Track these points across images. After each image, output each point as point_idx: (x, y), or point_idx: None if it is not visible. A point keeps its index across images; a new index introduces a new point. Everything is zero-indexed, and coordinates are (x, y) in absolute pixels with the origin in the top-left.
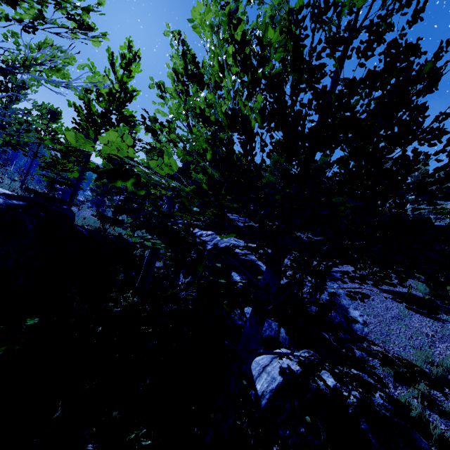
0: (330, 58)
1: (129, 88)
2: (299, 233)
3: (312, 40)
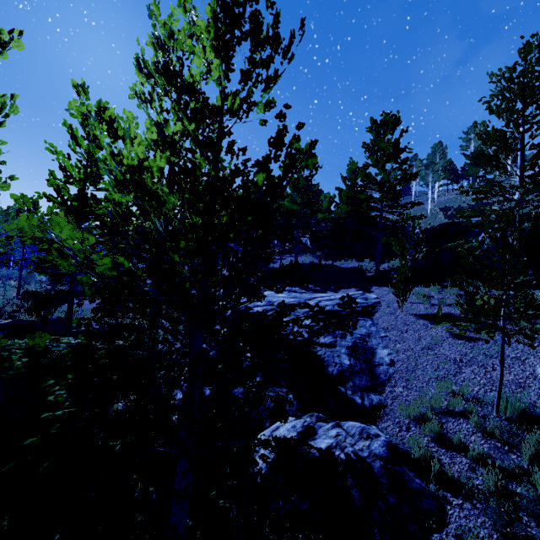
0: (171, 196)
1: (100, 158)
2: (342, 261)
3: (146, 190)
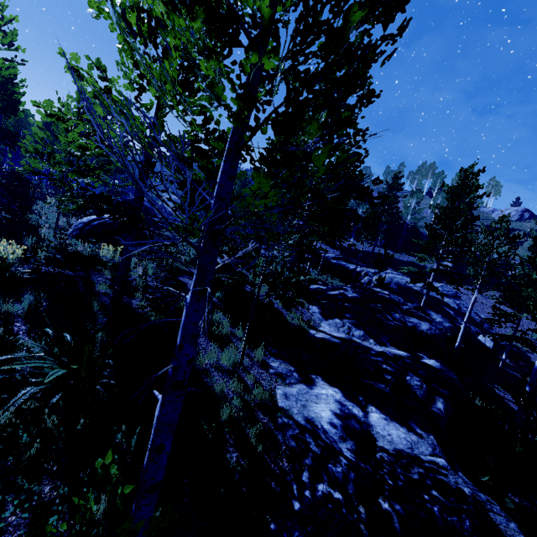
0: None
1: None
2: (399, 255)
3: None
